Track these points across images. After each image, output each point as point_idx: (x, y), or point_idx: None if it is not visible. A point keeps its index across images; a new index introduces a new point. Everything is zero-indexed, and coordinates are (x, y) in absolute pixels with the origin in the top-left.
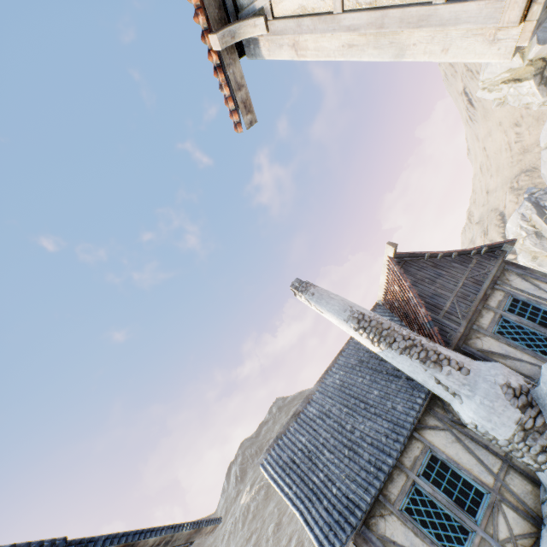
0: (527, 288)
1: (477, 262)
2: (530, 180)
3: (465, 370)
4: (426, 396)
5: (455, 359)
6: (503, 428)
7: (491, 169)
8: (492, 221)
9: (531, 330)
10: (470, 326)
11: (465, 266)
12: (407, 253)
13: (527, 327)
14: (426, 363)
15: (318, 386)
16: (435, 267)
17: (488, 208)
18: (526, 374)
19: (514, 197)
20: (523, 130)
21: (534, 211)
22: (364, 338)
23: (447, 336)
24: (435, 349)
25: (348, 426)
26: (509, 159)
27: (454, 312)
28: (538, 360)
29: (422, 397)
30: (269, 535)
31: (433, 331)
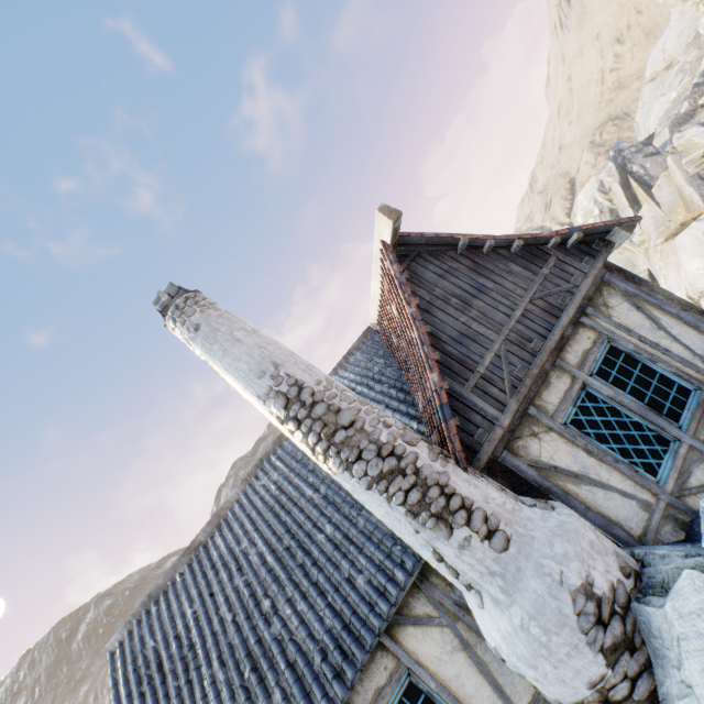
0: (639, 325)
1: (557, 265)
2: (617, 133)
3: (500, 539)
4: (416, 565)
5: (484, 508)
6: (561, 687)
7: (571, 112)
8: (559, 191)
9: (633, 418)
10: (523, 410)
11: (533, 271)
12: (422, 235)
13: (628, 412)
14: (419, 517)
15: (241, 493)
16: (475, 270)
17: (557, 172)
18: (612, 519)
19: (592, 158)
20: (626, 51)
21: (617, 178)
22: (299, 442)
23: (475, 436)
24: (444, 483)
25: (265, 603)
26: (598, 98)
27: (497, 377)
28: (639, 485)
29: (407, 569)
30: None
31: (448, 429)
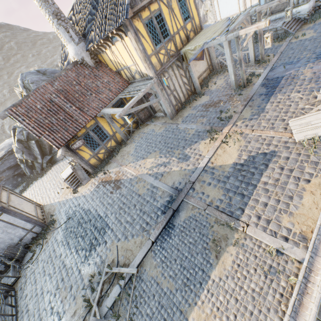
0: None
1: None
2: None
3: None
4: None
5: None
6: None
7: None
8: None
9: None
10: None
11: None
12: None
13: None
14: None
15: None
16: None
17: None
18: None
19: None
20: None
21: None
22: None
23: None
24: None
25: None
26: None
27: None
28: None
29: None
30: (5, 94)
31: None
